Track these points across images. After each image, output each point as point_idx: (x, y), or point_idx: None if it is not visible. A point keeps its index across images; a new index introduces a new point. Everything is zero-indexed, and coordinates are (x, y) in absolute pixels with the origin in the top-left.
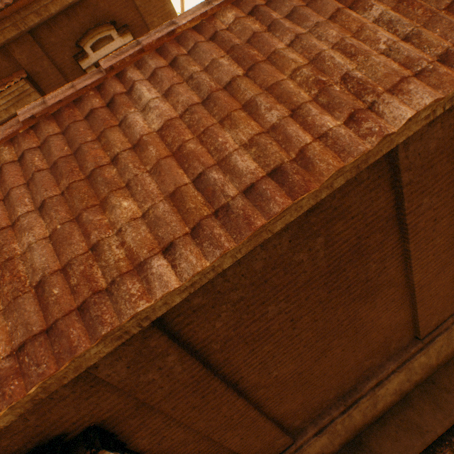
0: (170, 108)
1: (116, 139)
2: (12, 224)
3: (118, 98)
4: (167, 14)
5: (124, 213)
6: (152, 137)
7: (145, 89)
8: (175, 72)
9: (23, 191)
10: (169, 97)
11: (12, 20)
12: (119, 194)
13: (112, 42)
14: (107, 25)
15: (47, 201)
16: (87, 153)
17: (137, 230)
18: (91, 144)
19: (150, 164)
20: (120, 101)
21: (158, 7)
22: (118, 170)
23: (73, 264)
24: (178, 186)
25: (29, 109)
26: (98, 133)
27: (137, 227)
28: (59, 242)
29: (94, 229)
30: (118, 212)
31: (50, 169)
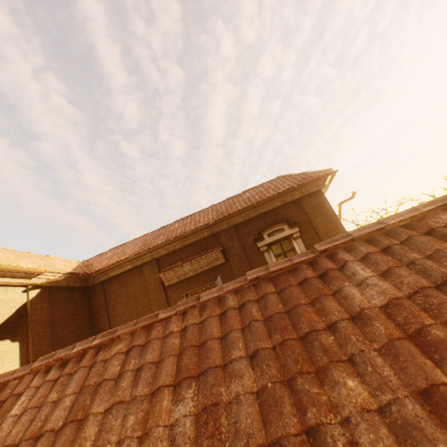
0: (391, 287)
1: (331, 306)
2: (223, 364)
3: (331, 272)
4: (328, 216)
5: (351, 396)
6: (375, 311)
7: (358, 267)
8: (389, 257)
9: (238, 335)
10: (388, 277)
11: (228, 220)
12: (340, 367)
13: (283, 231)
14: (282, 222)
15: (260, 351)
16: (301, 314)
17: (375, 430)
18: (304, 306)
19: (378, 341)
20: (333, 274)
21: (322, 212)
22: (335, 338)
23: (283, 444)
24: (432, 382)
25: (255, 272)
26: (311, 297)
27: (374, 425)
28: (267, 405)
29: (311, 403)
30: (343, 391)
31: (263, 321)
